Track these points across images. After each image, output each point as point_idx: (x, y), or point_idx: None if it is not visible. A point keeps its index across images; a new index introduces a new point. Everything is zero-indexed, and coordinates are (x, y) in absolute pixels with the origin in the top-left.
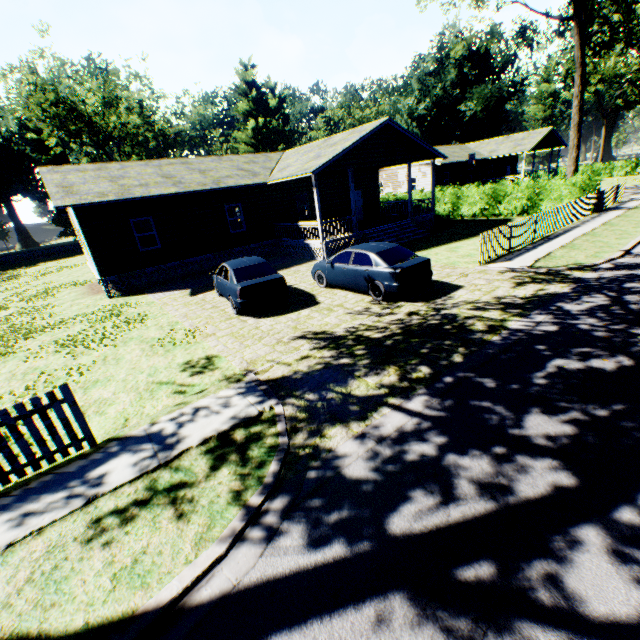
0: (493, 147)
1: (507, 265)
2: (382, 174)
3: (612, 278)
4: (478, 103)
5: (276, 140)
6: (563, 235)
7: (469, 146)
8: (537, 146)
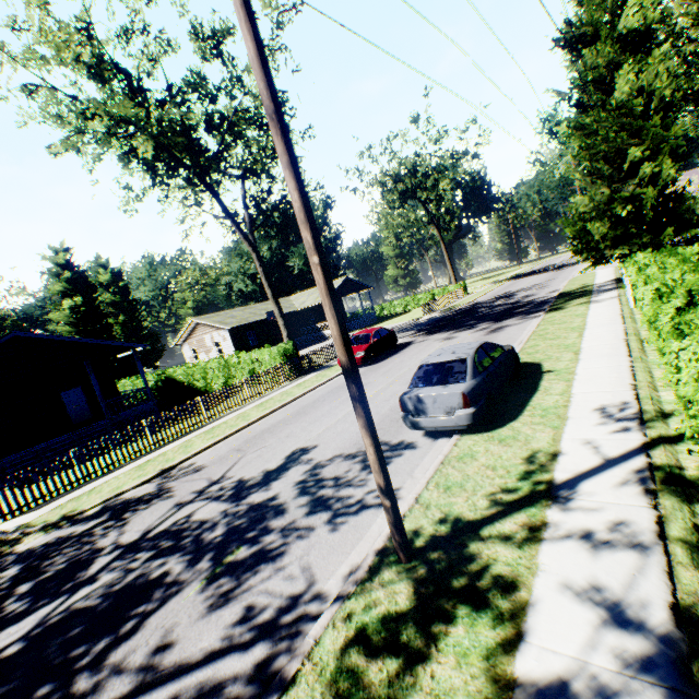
0: (305, 298)
1: (16, 522)
2: (193, 340)
3: (33, 550)
4: (299, 259)
5: (106, 314)
6: (197, 431)
7: (292, 298)
8: (338, 294)
